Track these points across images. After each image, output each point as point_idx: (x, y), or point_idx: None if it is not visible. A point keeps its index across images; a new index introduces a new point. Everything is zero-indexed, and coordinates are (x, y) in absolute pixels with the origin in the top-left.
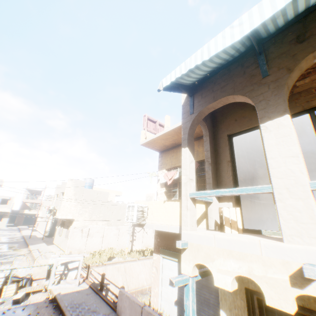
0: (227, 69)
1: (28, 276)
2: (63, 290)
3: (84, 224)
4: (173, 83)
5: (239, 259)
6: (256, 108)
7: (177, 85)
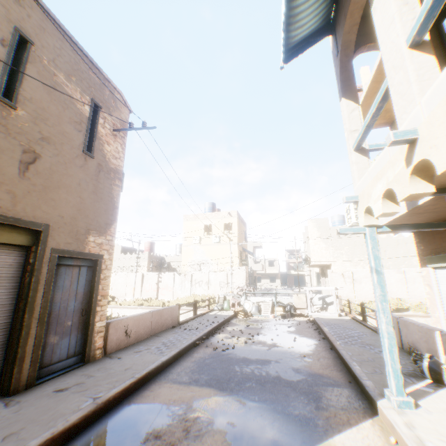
0: None
1: (290, 304)
2: (322, 317)
3: (344, 270)
4: (297, 46)
5: (381, 178)
6: None
7: (305, 41)
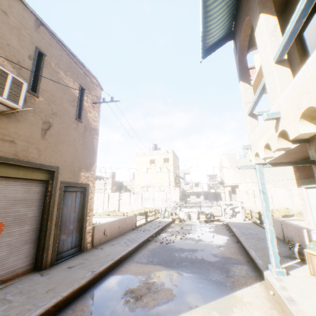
0: (239, 1)
1: (210, 213)
2: (232, 221)
3: (248, 189)
4: (210, 47)
5: (263, 136)
6: (252, 22)
7: (216, 44)
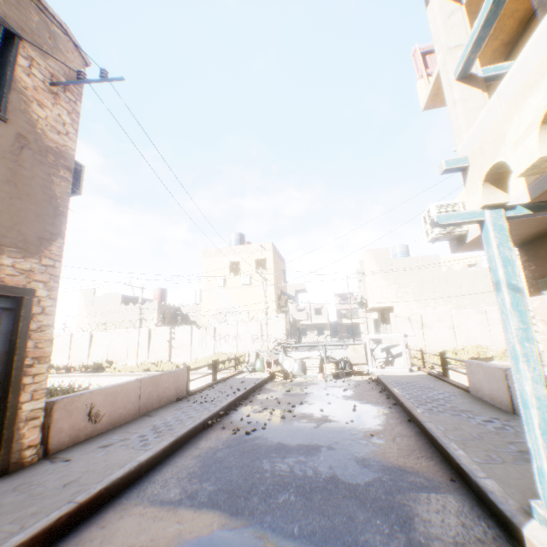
0: None
1: (344, 359)
2: (387, 374)
3: (411, 313)
4: None
5: (540, 80)
6: None
7: None
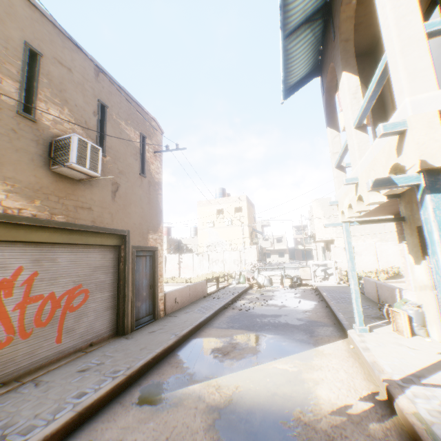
0: (325, 39)
1: (296, 276)
2: (323, 285)
3: None
4: (293, 85)
5: (347, 196)
6: (336, 73)
7: (299, 81)
